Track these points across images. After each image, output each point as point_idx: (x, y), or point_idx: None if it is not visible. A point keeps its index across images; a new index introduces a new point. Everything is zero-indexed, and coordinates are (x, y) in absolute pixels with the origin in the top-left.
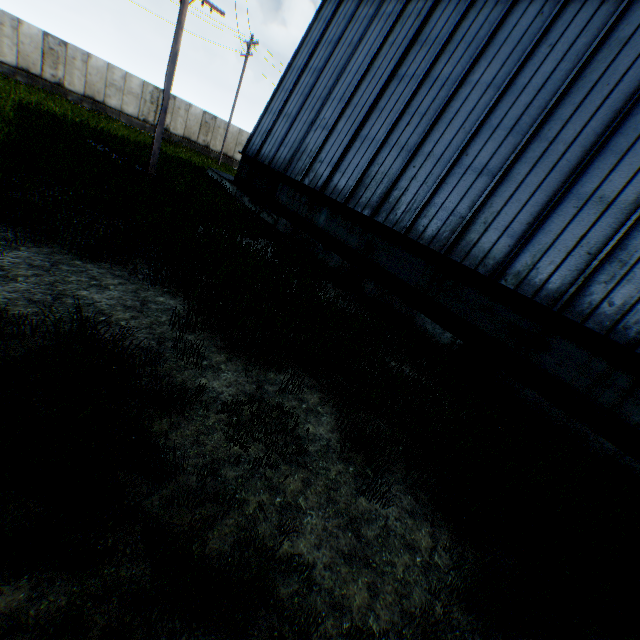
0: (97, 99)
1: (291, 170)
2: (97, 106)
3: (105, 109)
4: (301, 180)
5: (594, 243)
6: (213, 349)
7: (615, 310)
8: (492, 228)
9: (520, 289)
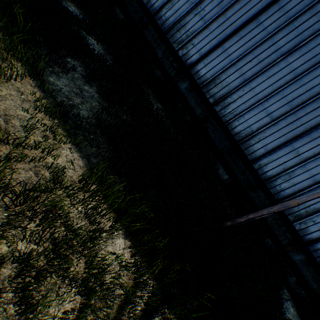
0: None
1: None
2: None
3: None
4: None
5: None
6: None
7: (165, 19)
8: None
9: (147, 5)
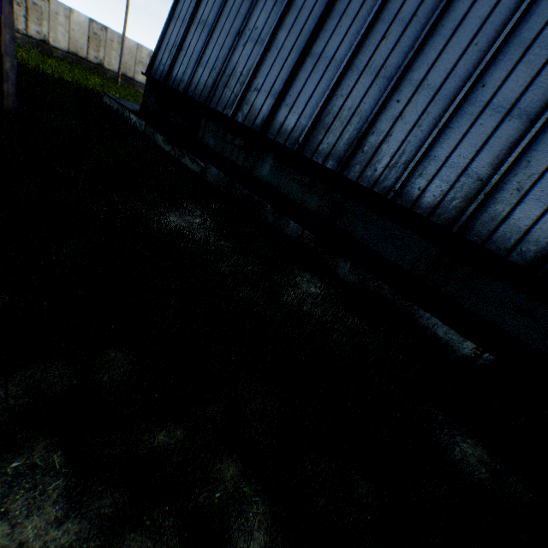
0: None
1: (216, 101)
2: None
3: None
4: (232, 115)
5: None
6: None
7: None
8: (531, 198)
9: None
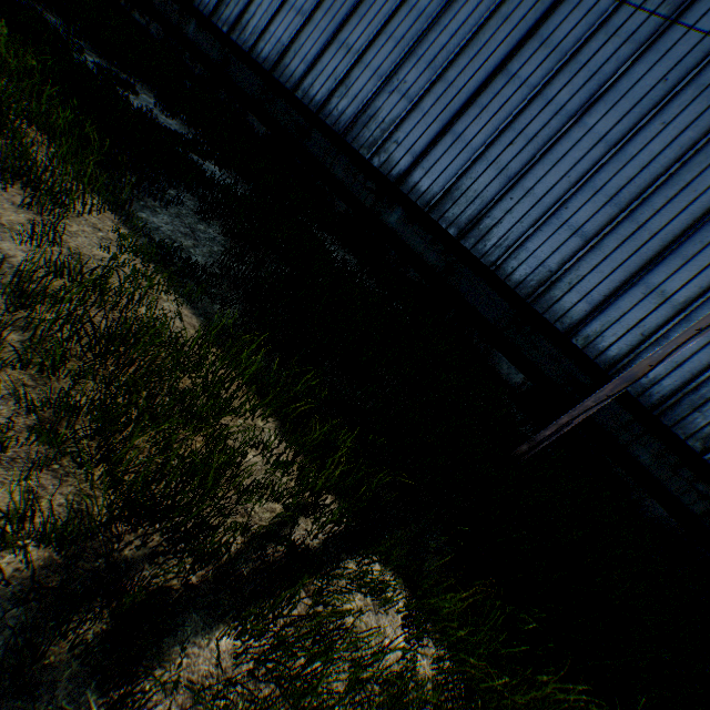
0: None
1: None
2: None
3: None
4: None
5: (339, 74)
6: (88, 51)
7: (338, 114)
8: (298, 58)
9: (304, 100)
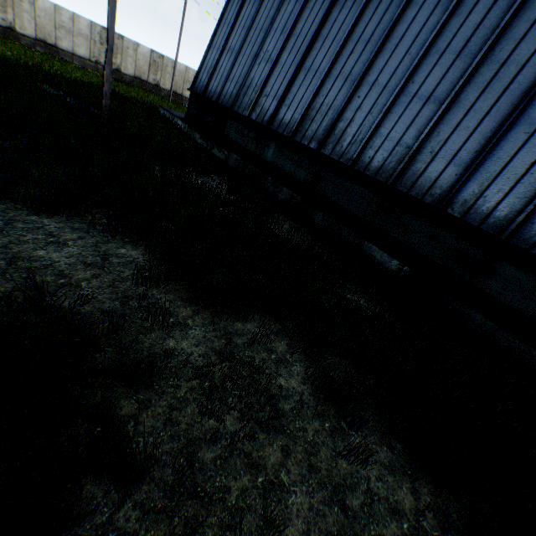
0: (49, 42)
1: (238, 106)
2: (50, 49)
3: (58, 52)
4: (248, 115)
5: None
6: (178, 302)
7: None
8: (439, 157)
9: (467, 217)
